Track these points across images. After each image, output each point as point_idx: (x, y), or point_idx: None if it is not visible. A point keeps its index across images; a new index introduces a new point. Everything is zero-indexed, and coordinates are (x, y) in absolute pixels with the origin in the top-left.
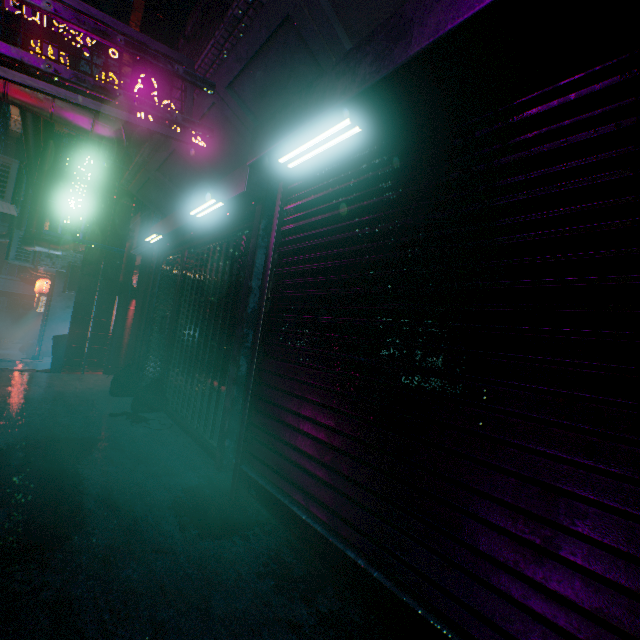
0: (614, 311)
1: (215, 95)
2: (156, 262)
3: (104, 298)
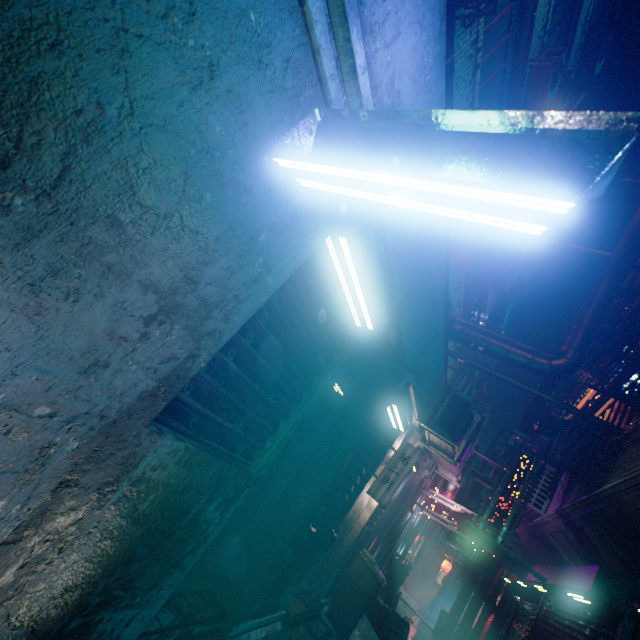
0: None
1: (530, 537)
2: (508, 594)
3: (474, 600)
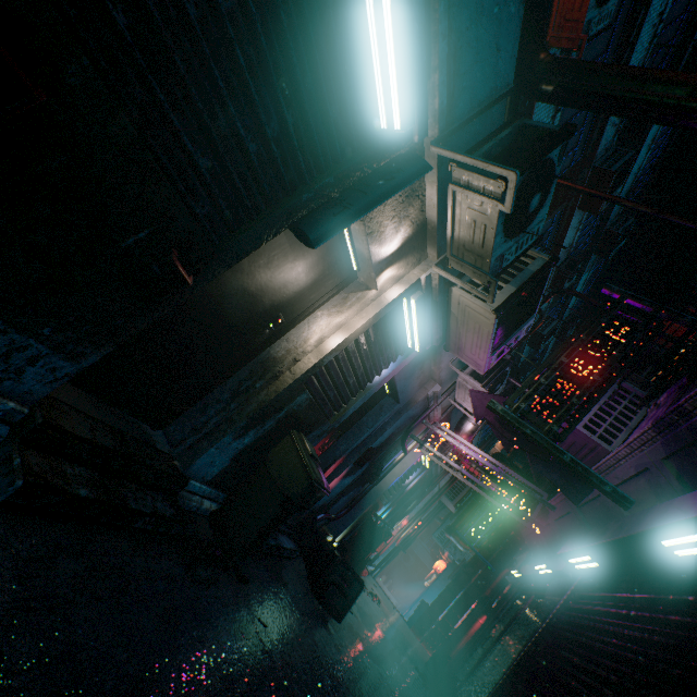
0: (599, 688)
1: (570, 508)
2: (513, 593)
3: (465, 596)
